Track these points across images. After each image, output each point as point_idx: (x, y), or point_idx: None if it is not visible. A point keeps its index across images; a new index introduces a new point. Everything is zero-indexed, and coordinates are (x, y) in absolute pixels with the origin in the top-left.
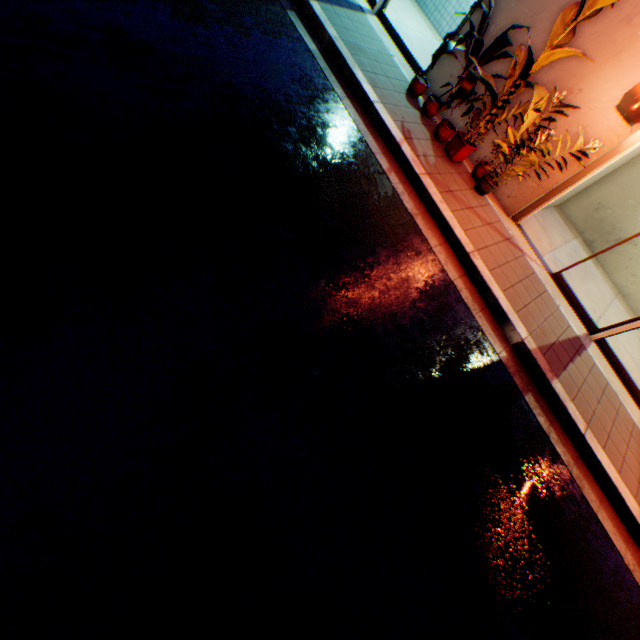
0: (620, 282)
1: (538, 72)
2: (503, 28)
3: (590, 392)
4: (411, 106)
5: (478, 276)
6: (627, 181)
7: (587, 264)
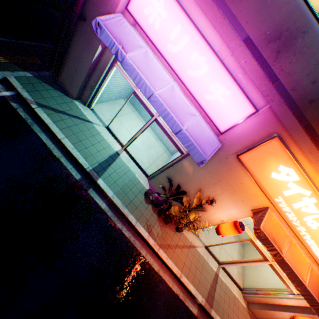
0: None
1: (191, 196)
2: (177, 180)
3: (222, 298)
4: (148, 203)
5: (184, 284)
6: None
7: None
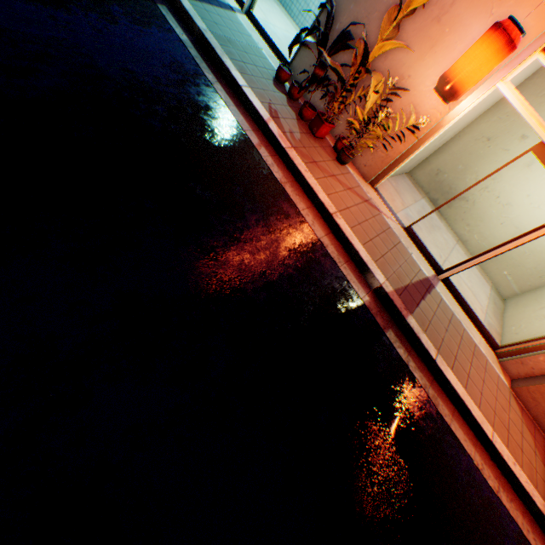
0: (459, 231)
1: (377, 62)
2: (346, 25)
3: (439, 323)
4: (278, 91)
5: (341, 233)
6: (456, 151)
7: (433, 218)
